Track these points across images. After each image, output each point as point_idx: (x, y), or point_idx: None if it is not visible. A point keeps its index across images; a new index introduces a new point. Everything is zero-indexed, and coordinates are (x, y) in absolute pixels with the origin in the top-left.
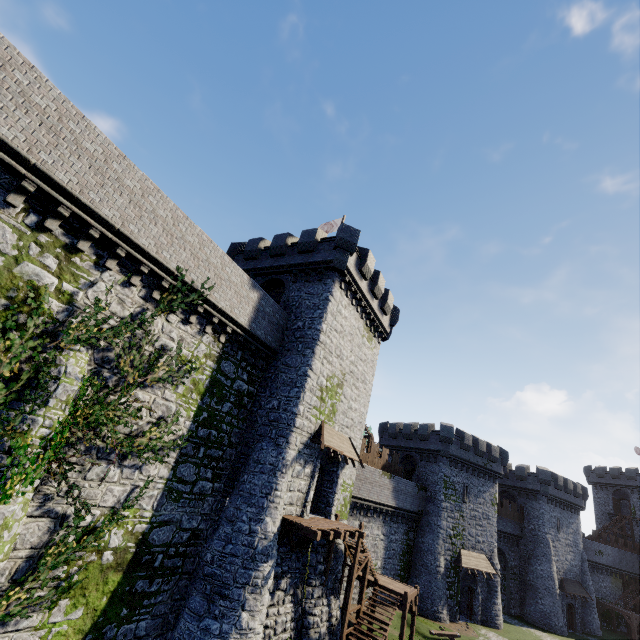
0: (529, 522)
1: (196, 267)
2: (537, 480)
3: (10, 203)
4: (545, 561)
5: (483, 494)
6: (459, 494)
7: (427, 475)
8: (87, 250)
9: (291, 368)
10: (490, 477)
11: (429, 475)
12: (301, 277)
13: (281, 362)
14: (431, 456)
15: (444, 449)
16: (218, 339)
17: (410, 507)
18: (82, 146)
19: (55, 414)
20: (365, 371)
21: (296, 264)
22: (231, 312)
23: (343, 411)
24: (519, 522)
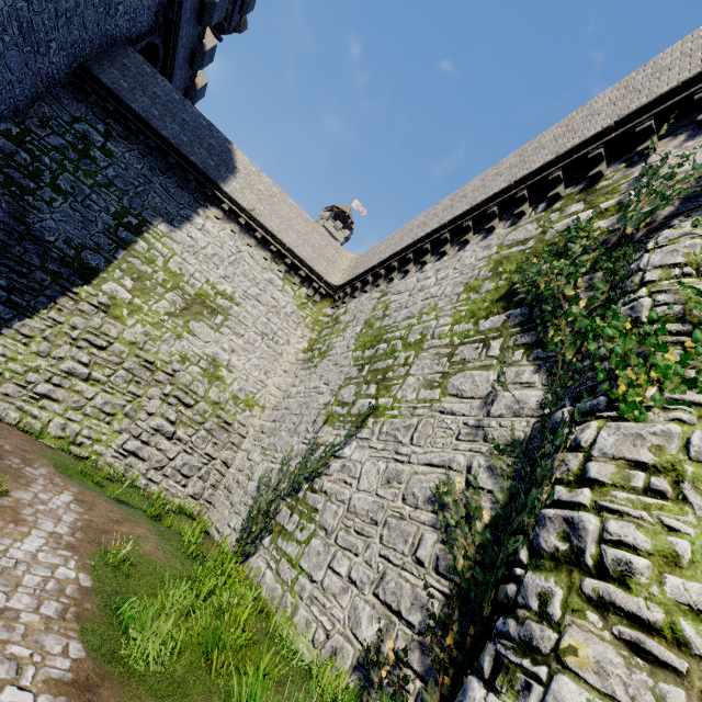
0: None
1: None
2: None
3: (517, 214)
4: None
5: None
6: None
7: None
8: (608, 172)
9: None
10: None
11: None
12: None
13: None
14: None
15: None
16: None
17: None
18: (542, 145)
19: (673, 286)
20: None
21: None
22: None
23: None
24: None
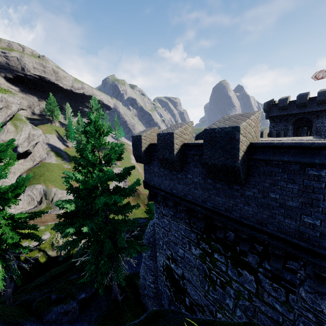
0: None
1: None
2: None
3: None
4: None
5: None
6: None
7: None
8: None
9: None
10: None
11: None
12: (321, 116)
13: None
14: None
15: None
16: None
17: None
18: None
19: None
20: None
21: (317, 111)
22: None
23: None
24: None
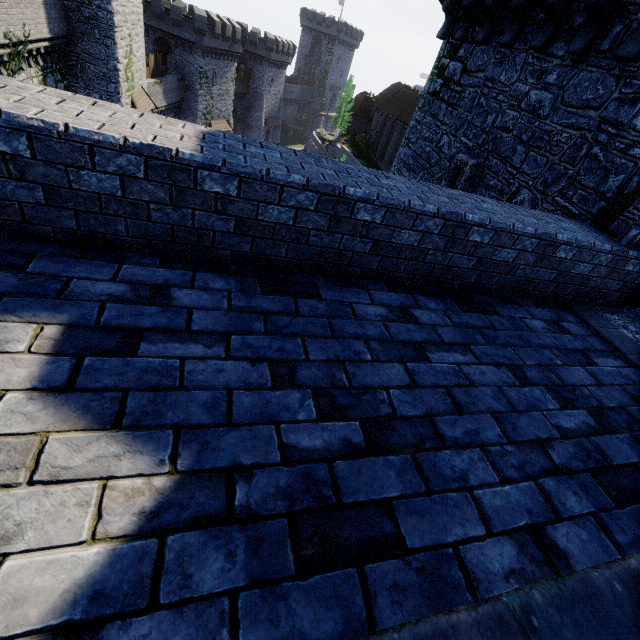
0: (254, 82)
1: (7, 15)
2: (265, 48)
3: None
4: (259, 110)
5: (227, 75)
6: (210, 81)
7: (184, 65)
8: None
9: (98, 60)
10: (232, 58)
11: (186, 65)
12: None
13: (81, 49)
14: (186, 46)
15: (199, 42)
16: (38, 64)
17: (176, 100)
18: None
19: None
20: (138, 6)
21: None
22: (38, 33)
23: (136, 70)
24: (247, 83)
